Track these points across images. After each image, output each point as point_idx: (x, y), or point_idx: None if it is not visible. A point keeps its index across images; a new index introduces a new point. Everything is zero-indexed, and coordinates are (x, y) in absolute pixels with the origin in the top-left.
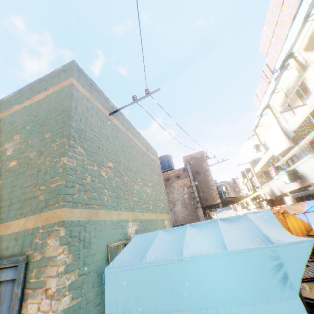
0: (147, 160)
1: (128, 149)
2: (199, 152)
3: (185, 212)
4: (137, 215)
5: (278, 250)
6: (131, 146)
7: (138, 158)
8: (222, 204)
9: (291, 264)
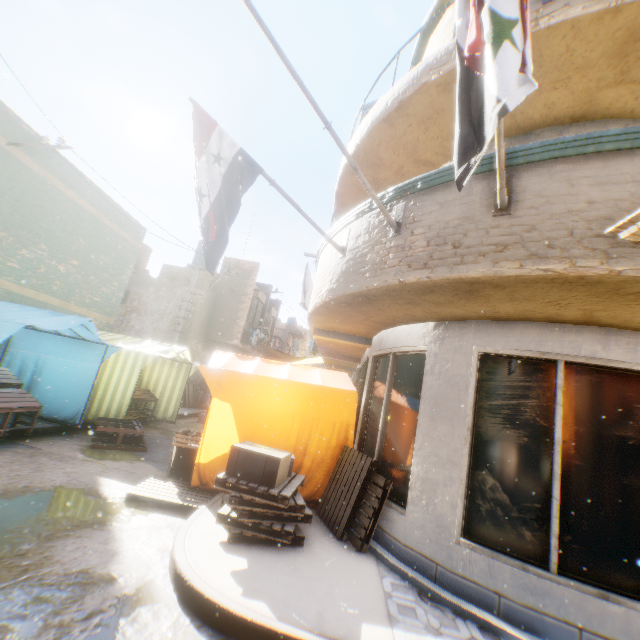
0: (96, 230)
1: (37, 201)
2: (252, 263)
3: (171, 334)
4: (5, 283)
5: (7, 323)
6: (52, 200)
7: (64, 220)
8: (263, 355)
9: (7, 333)
